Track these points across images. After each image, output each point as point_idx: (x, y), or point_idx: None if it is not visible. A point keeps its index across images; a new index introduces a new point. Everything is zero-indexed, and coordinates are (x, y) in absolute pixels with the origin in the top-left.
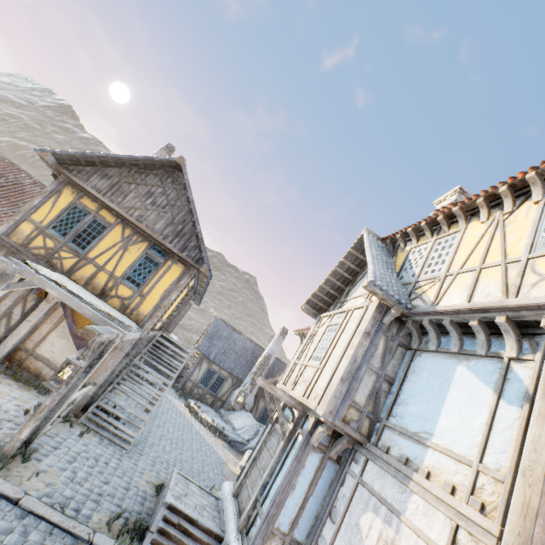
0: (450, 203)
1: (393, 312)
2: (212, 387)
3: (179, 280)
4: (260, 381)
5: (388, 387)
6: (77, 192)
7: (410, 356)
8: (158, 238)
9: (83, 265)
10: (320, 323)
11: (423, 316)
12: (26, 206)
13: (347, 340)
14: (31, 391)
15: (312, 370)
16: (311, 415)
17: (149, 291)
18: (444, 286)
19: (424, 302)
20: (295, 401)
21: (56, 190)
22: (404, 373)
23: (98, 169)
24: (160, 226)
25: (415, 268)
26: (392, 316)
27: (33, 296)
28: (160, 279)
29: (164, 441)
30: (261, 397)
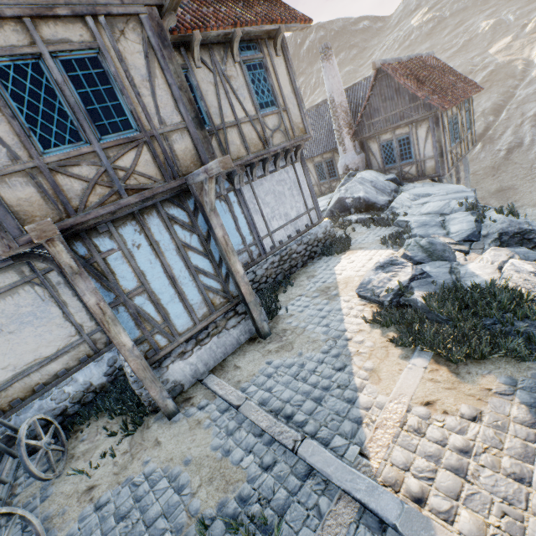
0: None
1: None
2: (329, 175)
3: None
4: None
5: None
6: None
7: None
8: None
9: None
10: None
11: None
12: None
13: None
14: None
15: None
16: None
17: None
18: None
19: None
20: None
21: None
22: None
23: None
24: None
25: None
26: None
27: None
28: None
29: None
30: (367, 142)
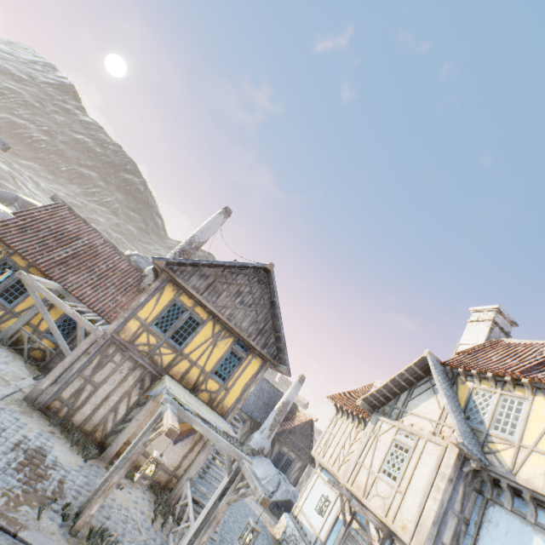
0: (519, 372)
1: (474, 466)
2: None
3: (257, 374)
4: (356, 507)
5: (465, 528)
6: (177, 289)
7: (484, 503)
8: (245, 336)
9: (180, 360)
10: (380, 426)
11: (500, 476)
12: (134, 303)
13: (430, 478)
14: (138, 487)
15: (389, 489)
16: (399, 542)
17: (233, 385)
18: (519, 456)
19: (501, 464)
20: (381, 524)
21: (160, 287)
22: (480, 519)
23: (198, 269)
24: (246, 324)
25: (483, 416)
26: (471, 467)
27: (136, 391)
28: (242, 373)
29: (226, 515)
30: (276, 441)
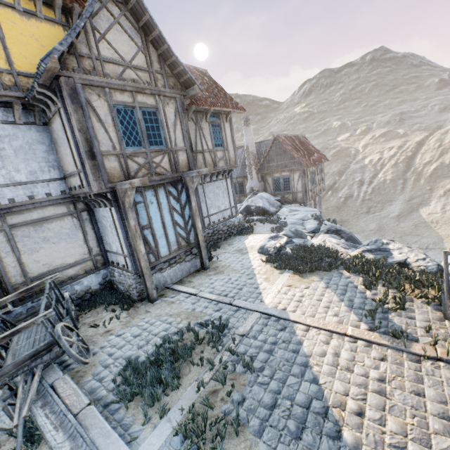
0: None
1: None
2: (240, 192)
3: None
4: None
5: None
6: None
7: None
8: None
9: None
10: None
11: None
12: None
13: None
14: None
15: None
16: None
17: None
18: None
19: None
20: None
21: None
22: None
23: None
24: None
25: None
26: None
27: None
28: None
29: None
30: (265, 176)
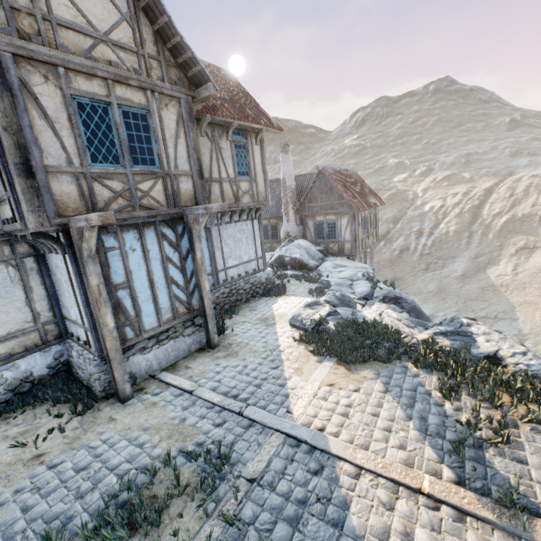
0: None
1: None
2: (272, 237)
3: None
4: None
5: None
6: None
7: None
8: None
9: None
10: None
11: None
12: None
13: None
14: None
15: None
16: None
17: None
18: None
19: None
20: None
21: None
22: None
23: None
24: None
25: None
26: None
27: None
28: None
29: None
30: (305, 219)
